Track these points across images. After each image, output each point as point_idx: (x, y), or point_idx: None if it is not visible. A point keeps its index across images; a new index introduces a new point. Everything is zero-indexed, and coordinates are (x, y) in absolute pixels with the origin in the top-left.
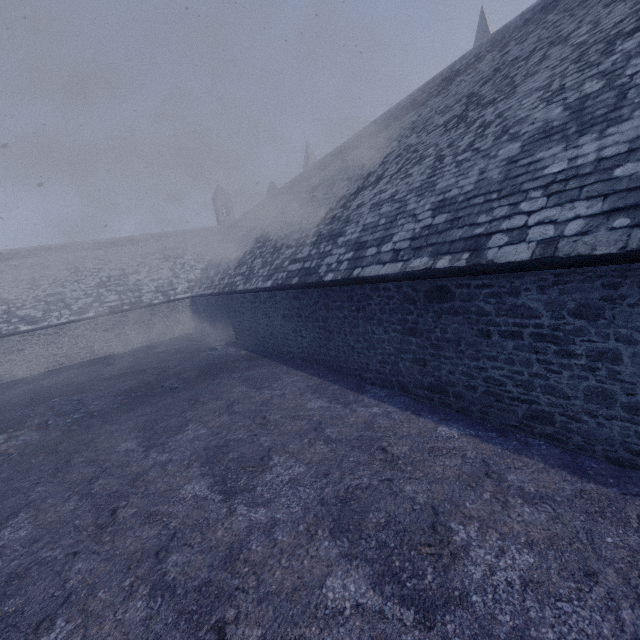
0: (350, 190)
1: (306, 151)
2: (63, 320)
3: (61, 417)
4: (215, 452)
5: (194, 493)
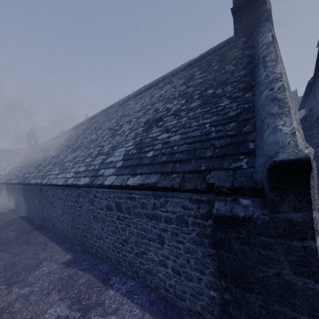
0: (57, 148)
1: (86, 117)
2: None
3: None
4: None
5: None
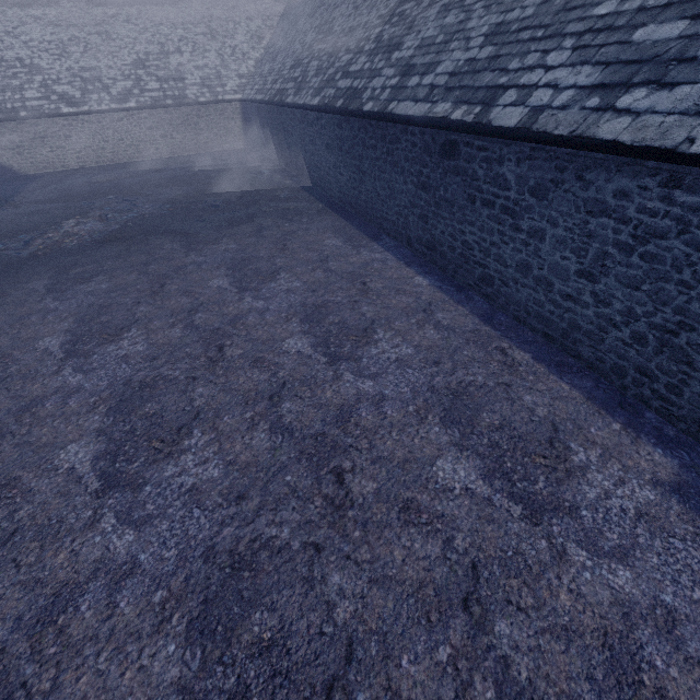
0: None
1: None
2: (104, 107)
3: (118, 214)
4: (239, 263)
5: (218, 285)
